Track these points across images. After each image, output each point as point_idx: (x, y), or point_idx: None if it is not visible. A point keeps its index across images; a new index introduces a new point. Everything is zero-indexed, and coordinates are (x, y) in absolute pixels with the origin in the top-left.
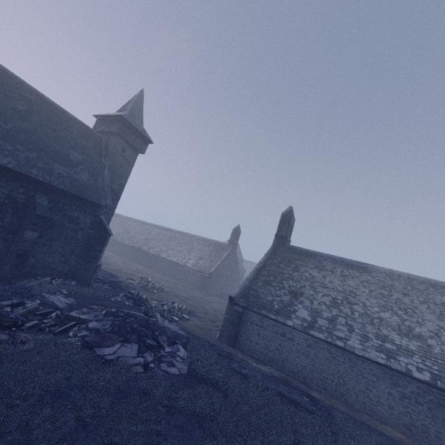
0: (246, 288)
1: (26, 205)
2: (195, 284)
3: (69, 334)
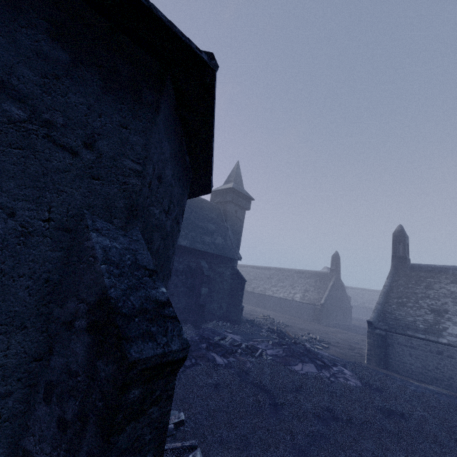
0: (380, 312)
1: (196, 269)
2: (308, 317)
3: (263, 357)
